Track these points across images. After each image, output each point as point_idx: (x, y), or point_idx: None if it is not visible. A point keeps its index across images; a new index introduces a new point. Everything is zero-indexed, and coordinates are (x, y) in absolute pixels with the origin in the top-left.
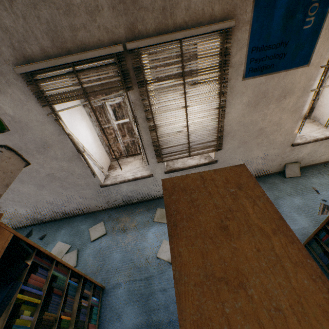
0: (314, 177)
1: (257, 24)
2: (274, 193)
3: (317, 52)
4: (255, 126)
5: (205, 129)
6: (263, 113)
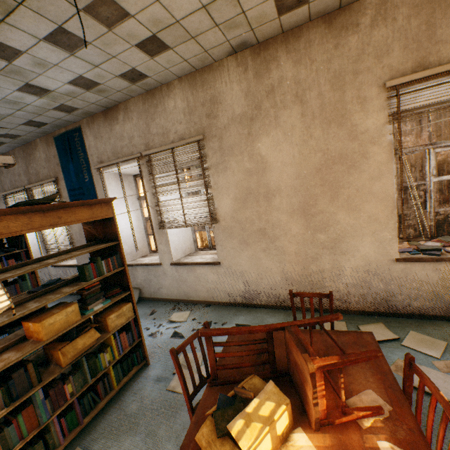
0: (141, 308)
1: (67, 179)
2: None
3: (100, 193)
4: None
5: (63, 235)
6: None
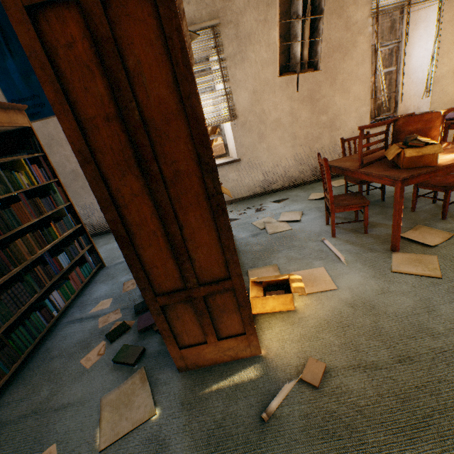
0: None
1: (4, 84)
2: (110, 240)
3: None
4: (64, 168)
5: None
6: (64, 154)
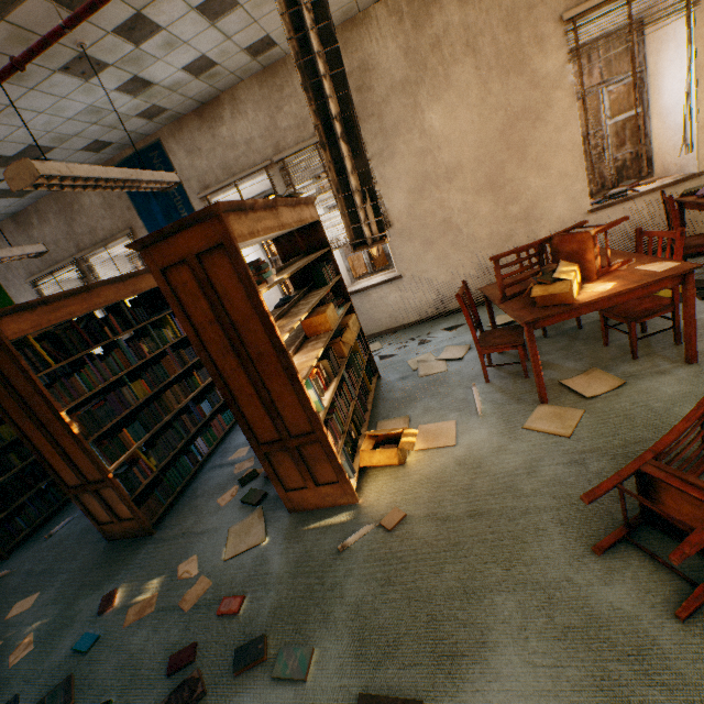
0: None
1: (150, 227)
2: None
3: None
4: None
5: None
6: None
